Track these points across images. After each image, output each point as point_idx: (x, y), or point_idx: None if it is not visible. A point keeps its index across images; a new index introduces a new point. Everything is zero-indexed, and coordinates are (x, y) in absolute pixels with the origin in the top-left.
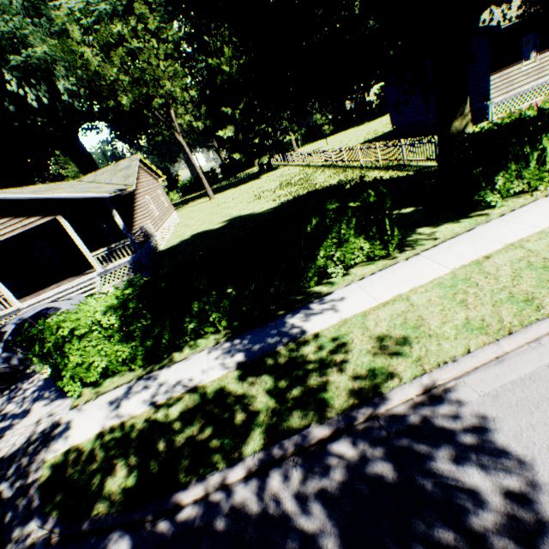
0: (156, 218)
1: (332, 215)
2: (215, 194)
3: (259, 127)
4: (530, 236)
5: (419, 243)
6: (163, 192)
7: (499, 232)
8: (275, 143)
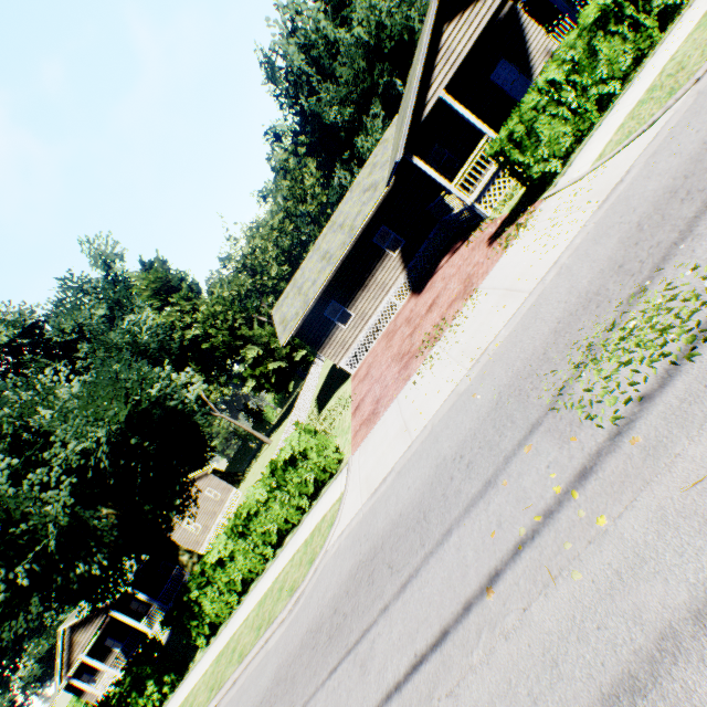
0: (198, 536)
1: (122, 691)
2: (280, 425)
3: (269, 367)
4: (178, 706)
5: (186, 675)
6: (215, 482)
7: (185, 689)
8: (297, 361)
